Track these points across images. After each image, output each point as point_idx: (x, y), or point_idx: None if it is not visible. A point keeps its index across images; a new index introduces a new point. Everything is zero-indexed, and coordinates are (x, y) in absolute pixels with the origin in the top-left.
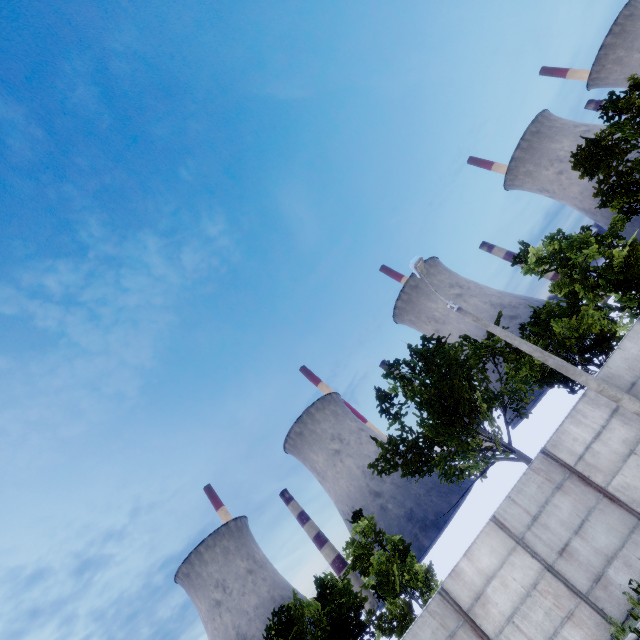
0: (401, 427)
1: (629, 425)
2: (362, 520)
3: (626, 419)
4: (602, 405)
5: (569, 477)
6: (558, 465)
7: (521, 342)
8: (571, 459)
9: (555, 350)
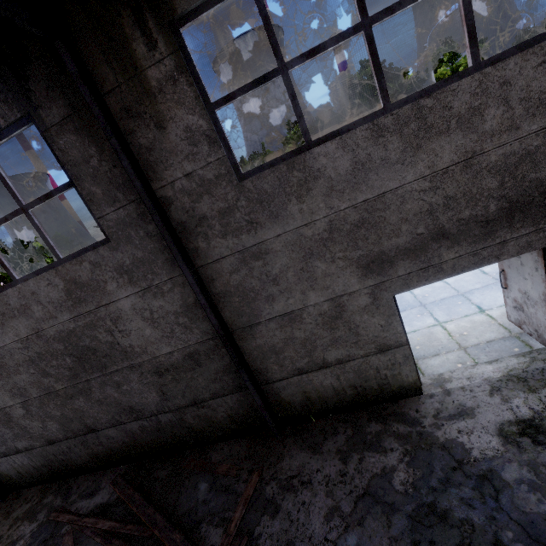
0: None
1: None
2: None
3: None
4: None
5: None
6: None
7: None
8: None
9: None
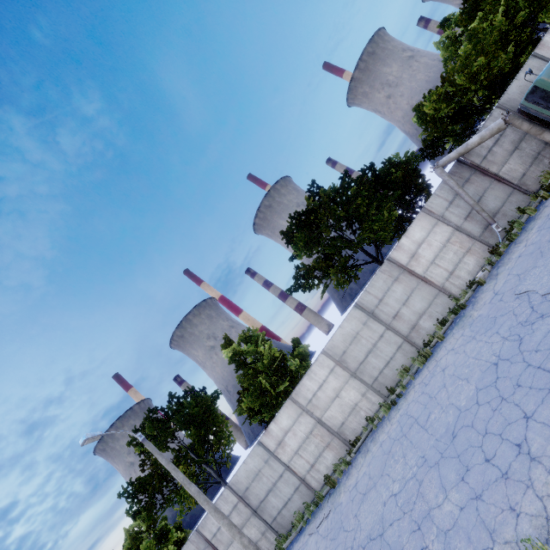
0: (154, 464)
1: (241, 516)
2: (137, 519)
3: (240, 512)
4: (229, 502)
5: (208, 546)
6: (203, 539)
7: (175, 475)
8: (210, 536)
9: (249, 412)
